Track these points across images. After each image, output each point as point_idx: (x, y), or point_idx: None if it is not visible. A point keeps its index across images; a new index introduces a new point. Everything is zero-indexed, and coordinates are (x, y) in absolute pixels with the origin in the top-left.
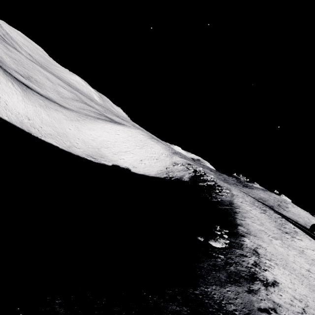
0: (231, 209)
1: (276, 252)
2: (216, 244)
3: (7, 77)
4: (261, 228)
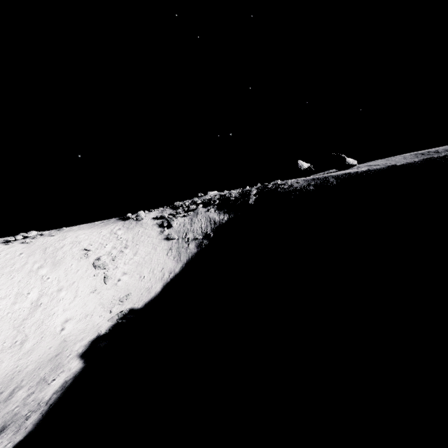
0: (337, 176)
1: None
2: None
3: None
4: None
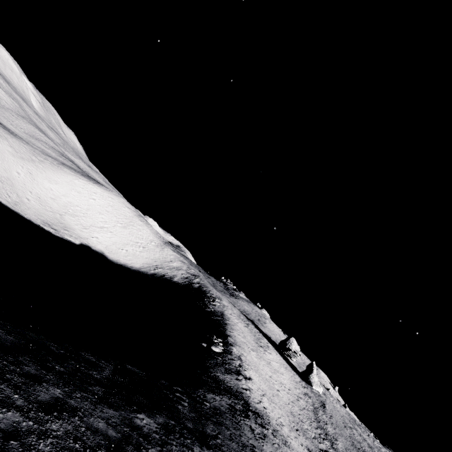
0: (223, 320)
1: (252, 361)
2: (217, 349)
3: None
4: (244, 340)
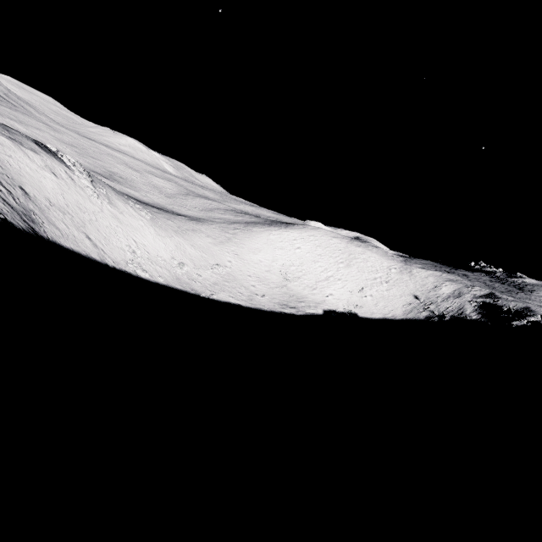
0: None
1: None
2: None
3: (119, 196)
4: None
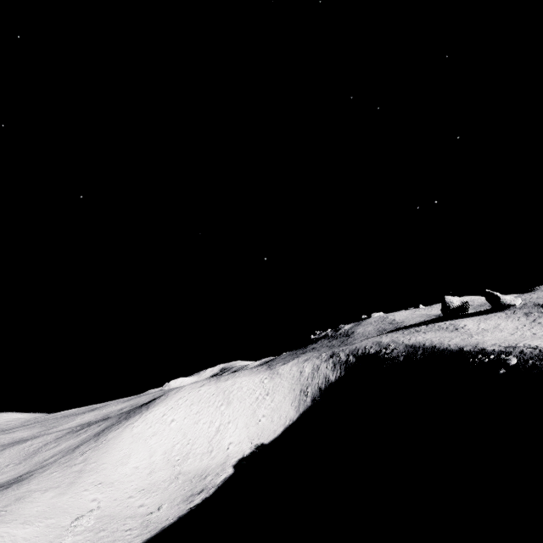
0: (425, 349)
1: (497, 341)
2: (514, 360)
3: None
4: (458, 339)
